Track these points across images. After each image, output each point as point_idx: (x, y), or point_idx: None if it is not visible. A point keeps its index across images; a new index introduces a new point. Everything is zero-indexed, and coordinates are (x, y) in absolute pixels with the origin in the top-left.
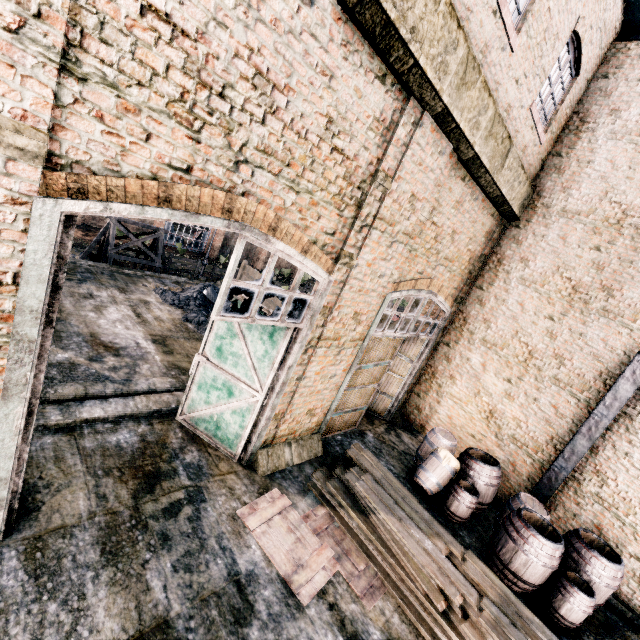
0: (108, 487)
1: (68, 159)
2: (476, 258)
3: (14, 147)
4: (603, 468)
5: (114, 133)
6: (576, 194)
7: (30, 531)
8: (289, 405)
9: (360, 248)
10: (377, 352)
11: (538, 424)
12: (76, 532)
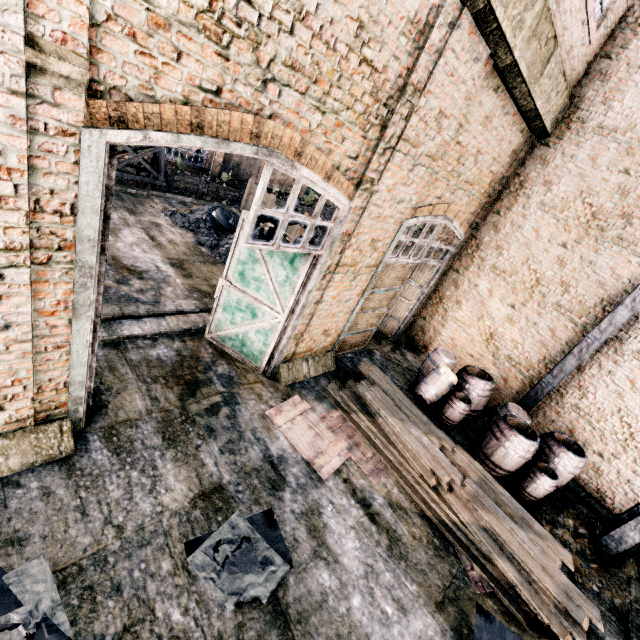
0: (158, 391)
1: (106, 85)
2: (497, 181)
3: (59, 75)
4: (586, 384)
5: (146, 53)
6: (617, 107)
7: (104, 422)
8: (307, 326)
9: (382, 173)
10: (389, 278)
11: (534, 346)
12: (140, 424)
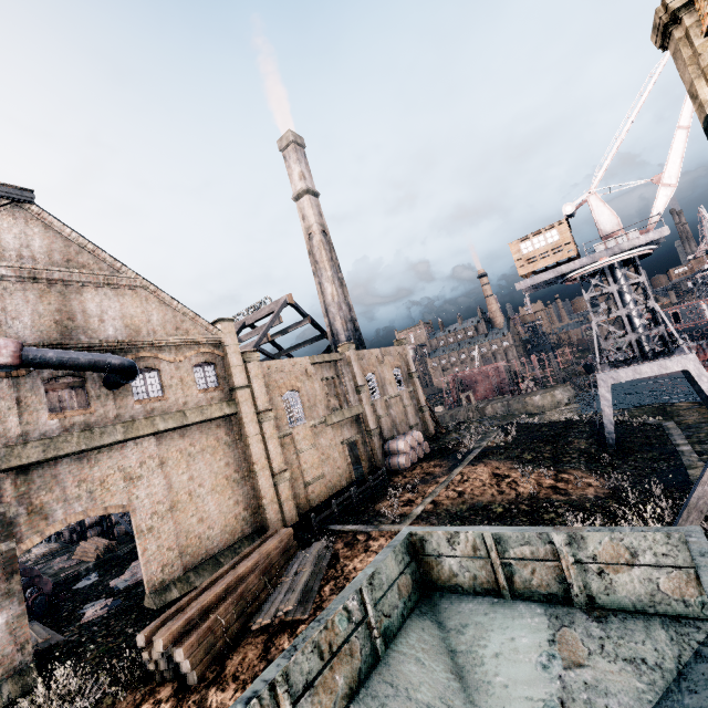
0: None
1: None
2: None
3: None
4: None
5: None
6: None
7: None
8: None
9: None
10: None
11: None
12: None
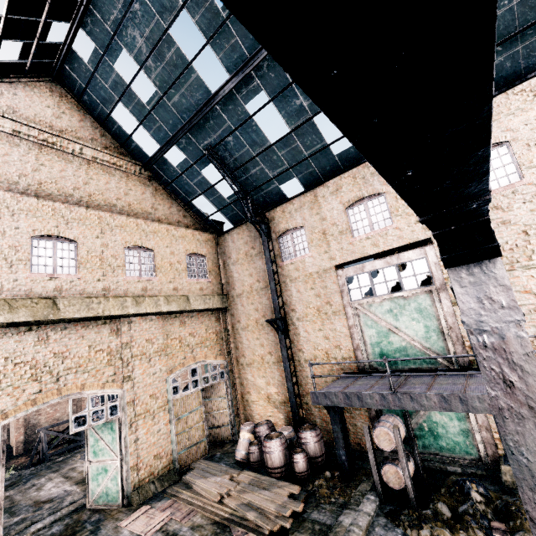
0: None
1: (1, 410)
2: (221, 332)
3: None
4: (307, 390)
5: (13, 396)
6: (236, 288)
7: None
8: (138, 458)
9: (133, 371)
10: (186, 405)
11: (282, 388)
12: None
